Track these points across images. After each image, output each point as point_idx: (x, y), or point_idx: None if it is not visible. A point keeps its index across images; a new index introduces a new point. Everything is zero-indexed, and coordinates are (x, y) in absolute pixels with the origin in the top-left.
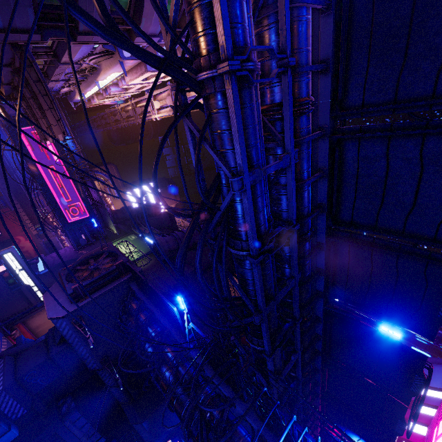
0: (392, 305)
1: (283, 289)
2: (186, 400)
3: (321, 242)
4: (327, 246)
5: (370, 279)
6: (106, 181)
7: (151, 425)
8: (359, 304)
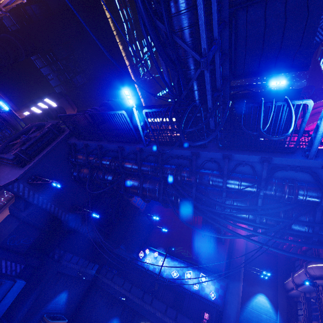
0: (280, 56)
1: (212, 47)
2: (156, 185)
3: (225, 17)
4: (229, 21)
5: (263, 41)
6: None
7: (126, 246)
8: (255, 73)
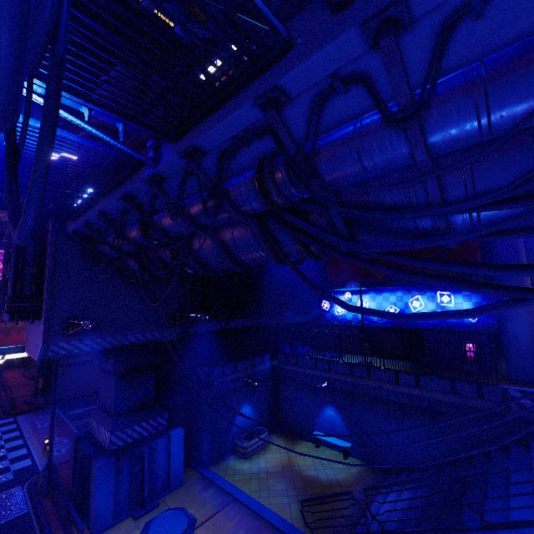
0: None
1: None
2: (247, 235)
3: None
4: None
5: None
6: (6, 213)
7: (294, 309)
8: None
